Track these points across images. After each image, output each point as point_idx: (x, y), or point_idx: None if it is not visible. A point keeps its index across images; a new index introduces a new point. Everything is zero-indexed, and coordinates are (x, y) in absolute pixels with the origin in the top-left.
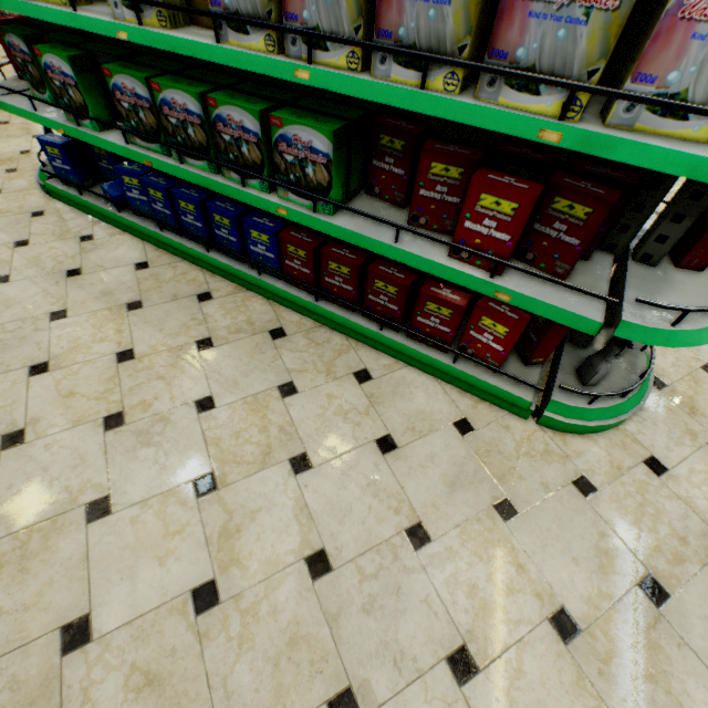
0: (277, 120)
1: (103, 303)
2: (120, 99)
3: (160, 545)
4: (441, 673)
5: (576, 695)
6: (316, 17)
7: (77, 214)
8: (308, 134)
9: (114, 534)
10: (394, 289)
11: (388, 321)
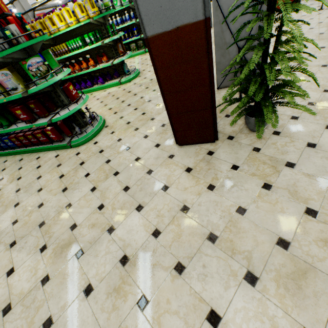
0: None
1: None
2: None
3: None
4: (36, 193)
5: (59, 184)
6: None
7: None
8: None
9: None
10: (31, 136)
11: (37, 143)
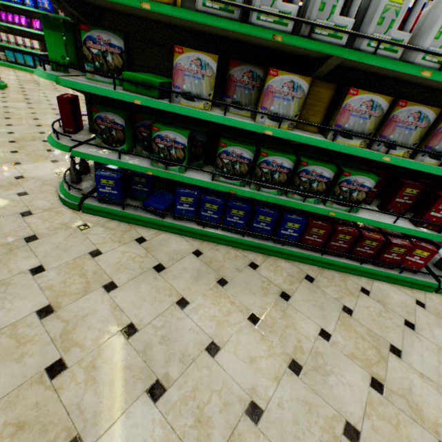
0: (347, 173)
1: (202, 285)
2: (223, 157)
3: (401, 437)
4: None
5: None
6: (396, 138)
7: (115, 222)
8: (363, 179)
9: None
10: (376, 243)
11: (368, 259)
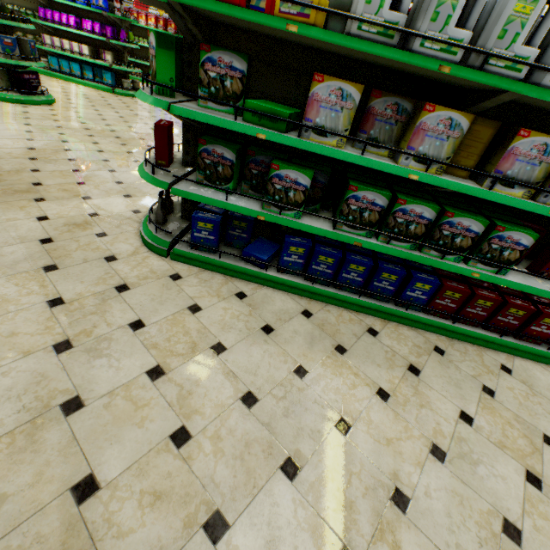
0: (501, 227)
1: (318, 352)
2: (350, 203)
3: None
4: None
5: None
6: None
7: (208, 273)
8: (519, 236)
9: (541, 547)
10: (522, 312)
11: (511, 331)
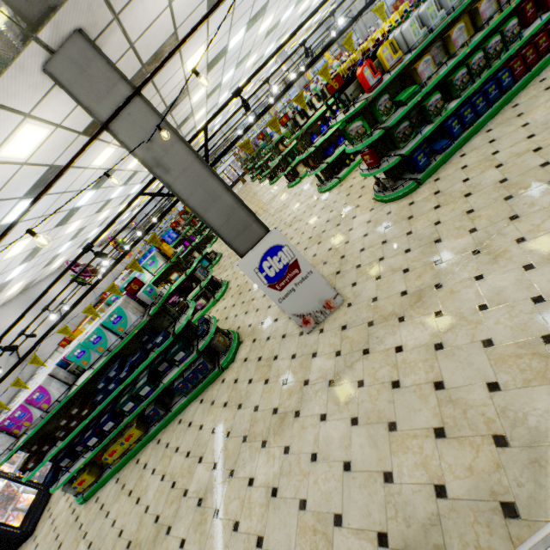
0: (503, 29)
1: (517, 122)
2: (456, 84)
3: None
4: None
5: None
6: None
7: (439, 171)
8: (511, 23)
9: None
10: (544, 38)
11: (549, 47)
